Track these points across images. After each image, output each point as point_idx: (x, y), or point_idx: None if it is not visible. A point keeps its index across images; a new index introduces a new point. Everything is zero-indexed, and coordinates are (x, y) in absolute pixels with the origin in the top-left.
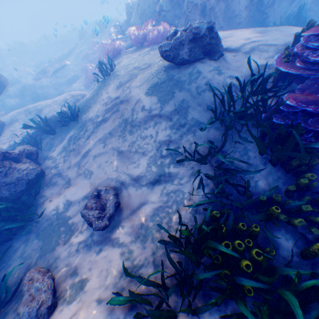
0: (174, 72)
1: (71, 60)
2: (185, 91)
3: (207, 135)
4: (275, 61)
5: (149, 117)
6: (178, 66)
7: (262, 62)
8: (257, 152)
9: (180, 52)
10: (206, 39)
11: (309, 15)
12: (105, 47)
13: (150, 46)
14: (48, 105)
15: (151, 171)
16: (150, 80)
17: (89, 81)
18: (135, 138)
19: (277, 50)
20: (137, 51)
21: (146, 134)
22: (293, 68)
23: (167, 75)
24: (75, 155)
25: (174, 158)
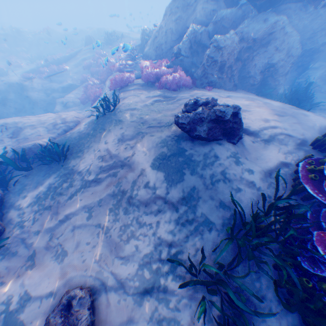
0: (188, 145)
1: (71, 64)
2: (198, 176)
3: (216, 241)
4: (301, 172)
5: (151, 197)
6: (192, 139)
7: (281, 157)
8: (271, 280)
9: (198, 127)
10: (229, 123)
11: (314, 88)
12: (112, 68)
13: (162, 89)
14: (32, 124)
15: (143, 278)
16: (159, 148)
17: (87, 98)
18: (130, 220)
19: (296, 145)
20: (147, 90)
21: (144, 219)
22: (322, 192)
23: (179, 148)
24: (49, 216)
25: (174, 264)
